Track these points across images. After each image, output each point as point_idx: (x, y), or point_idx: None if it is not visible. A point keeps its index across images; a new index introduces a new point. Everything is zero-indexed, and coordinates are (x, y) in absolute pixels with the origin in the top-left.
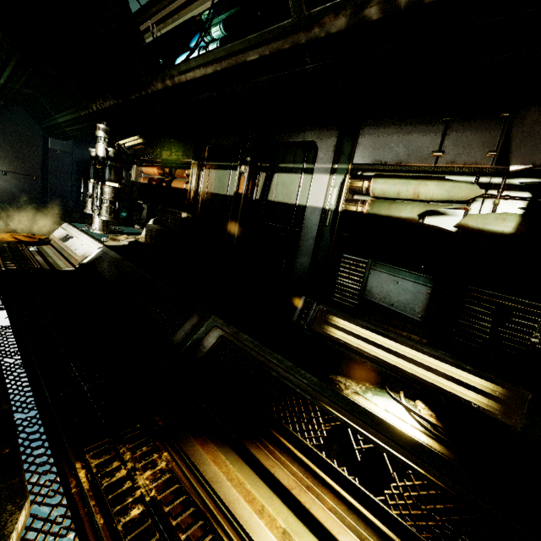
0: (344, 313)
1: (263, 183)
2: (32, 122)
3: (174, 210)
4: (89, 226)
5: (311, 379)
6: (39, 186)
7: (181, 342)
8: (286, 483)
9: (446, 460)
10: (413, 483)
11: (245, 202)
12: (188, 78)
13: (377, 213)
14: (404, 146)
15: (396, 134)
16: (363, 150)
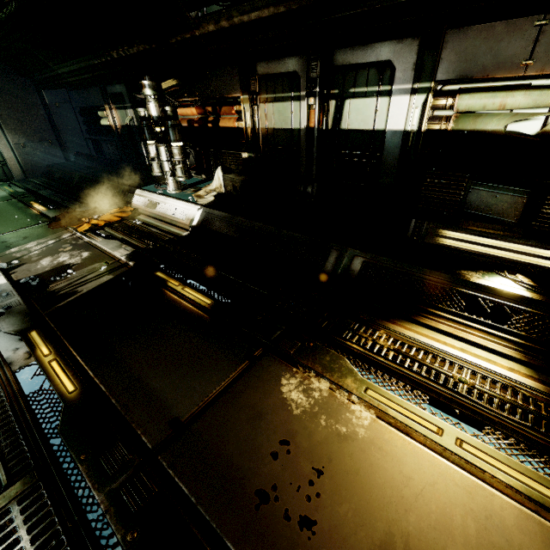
0: (452, 226)
1: (333, 112)
2: (19, 77)
3: (231, 152)
4: (160, 188)
5: (445, 276)
6: (58, 150)
7: (333, 271)
8: (448, 331)
9: (544, 302)
10: (524, 316)
11: (318, 135)
12: (251, 17)
13: (462, 129)
14: (492, 57)
15: (484, 45)
16: (446, 66)
